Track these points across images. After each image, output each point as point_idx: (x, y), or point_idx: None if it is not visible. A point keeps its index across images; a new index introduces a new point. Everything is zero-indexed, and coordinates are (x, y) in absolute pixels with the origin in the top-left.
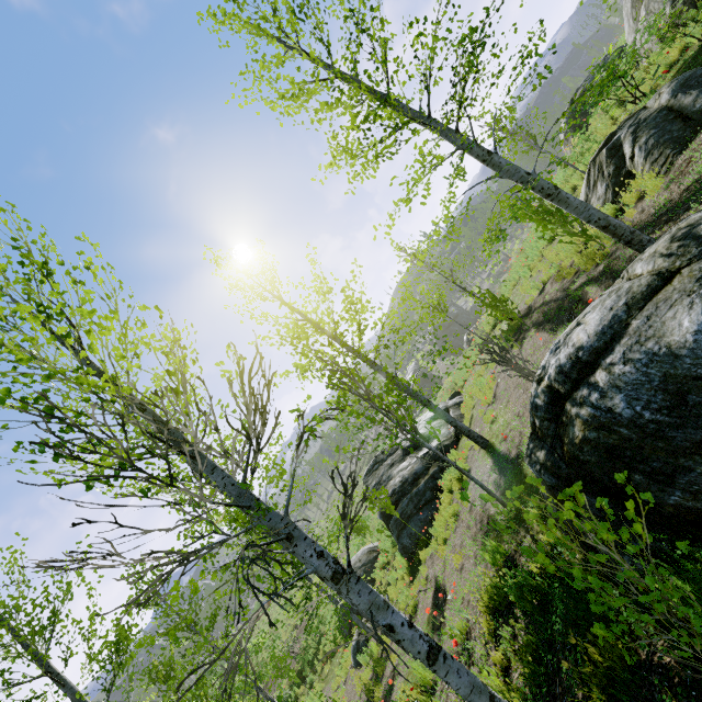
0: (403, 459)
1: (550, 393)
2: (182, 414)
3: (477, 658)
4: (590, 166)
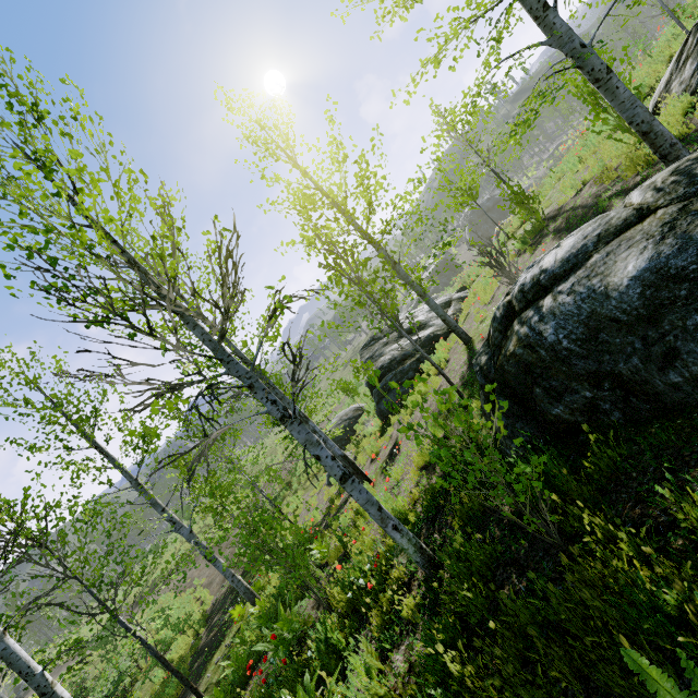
0: (397, 340)
1: (507, 308)
2: (162, 279)
3: (402, 492)
4: (691, 32)
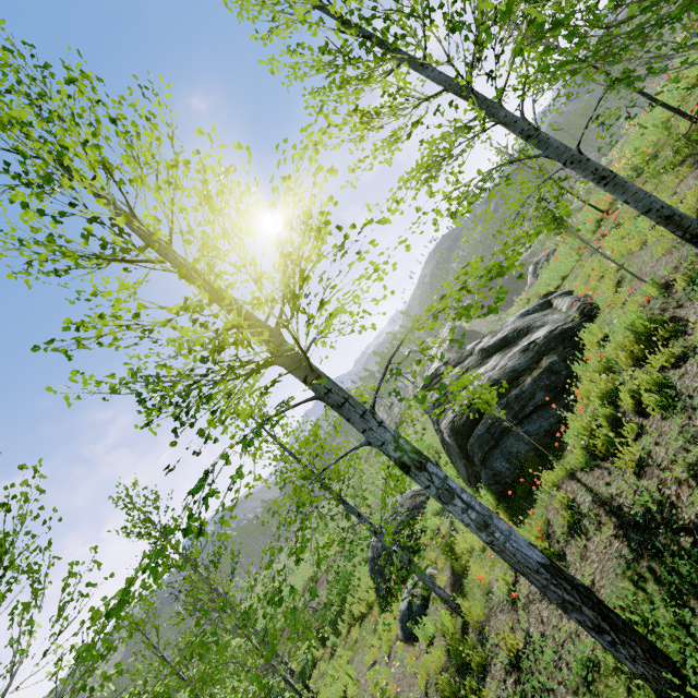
0: (482, 362)
1: None
2: None
3: None
4: None
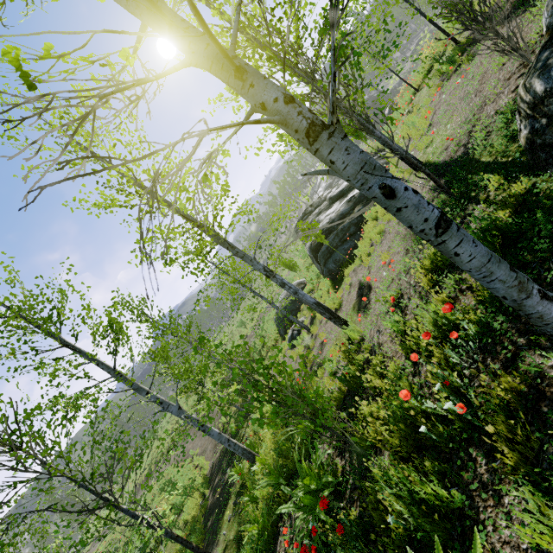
0: (329, 207)
1: None
2: None
3: (411, 310)
4: None
